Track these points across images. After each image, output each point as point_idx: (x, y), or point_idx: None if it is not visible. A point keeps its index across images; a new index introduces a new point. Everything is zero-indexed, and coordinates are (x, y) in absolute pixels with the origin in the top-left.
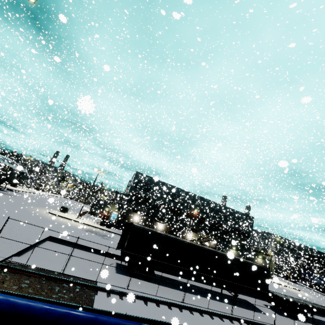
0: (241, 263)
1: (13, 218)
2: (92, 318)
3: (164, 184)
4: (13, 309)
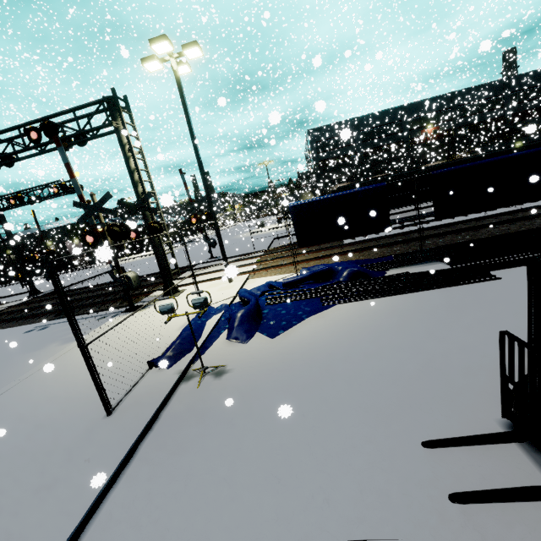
0: (493, 156)
1: (236, 243)
2: (334, 194)
3: (357, 120)
4: (310, 201)
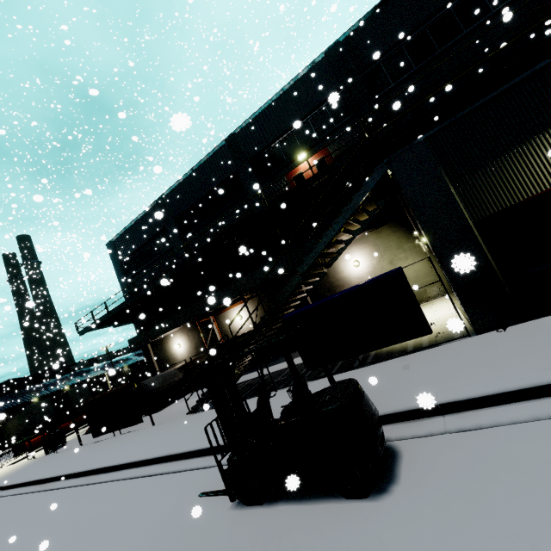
0: None
1: None
2: None
3: (162, 203)
4: None
